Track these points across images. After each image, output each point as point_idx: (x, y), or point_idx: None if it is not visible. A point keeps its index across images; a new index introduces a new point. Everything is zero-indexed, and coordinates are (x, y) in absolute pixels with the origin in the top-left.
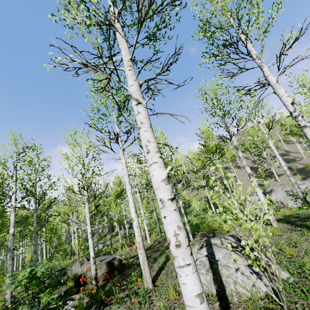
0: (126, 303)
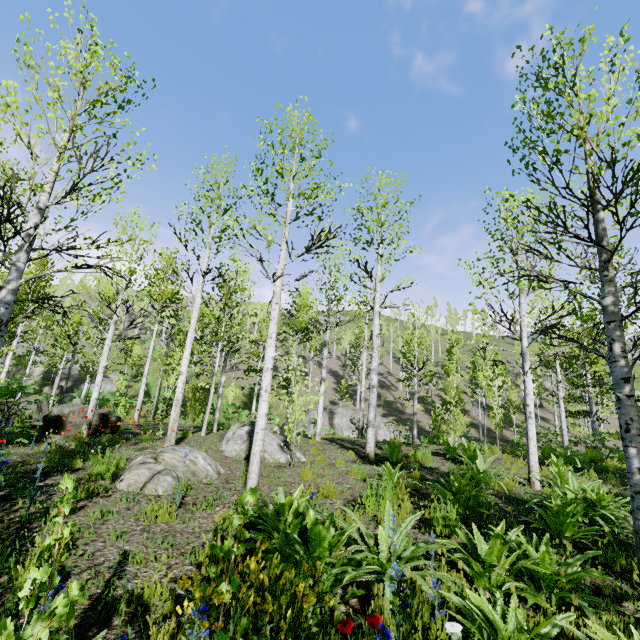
0: (144, 452)
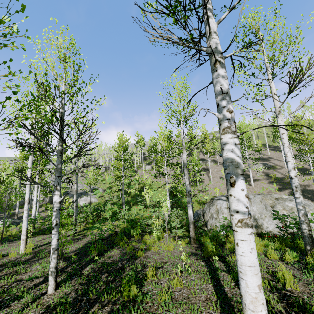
0: None
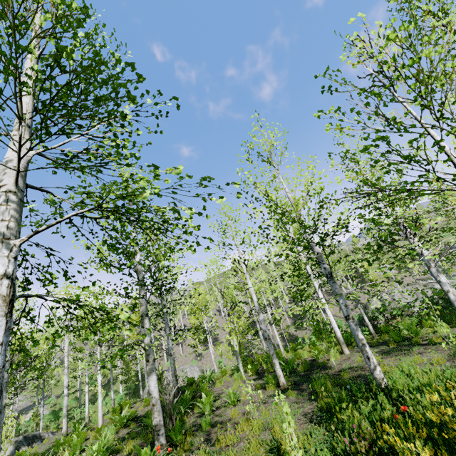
0: None
